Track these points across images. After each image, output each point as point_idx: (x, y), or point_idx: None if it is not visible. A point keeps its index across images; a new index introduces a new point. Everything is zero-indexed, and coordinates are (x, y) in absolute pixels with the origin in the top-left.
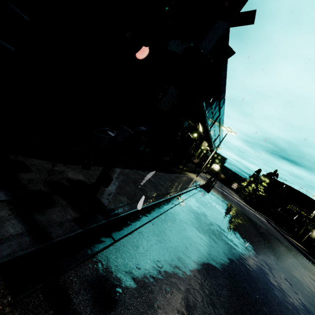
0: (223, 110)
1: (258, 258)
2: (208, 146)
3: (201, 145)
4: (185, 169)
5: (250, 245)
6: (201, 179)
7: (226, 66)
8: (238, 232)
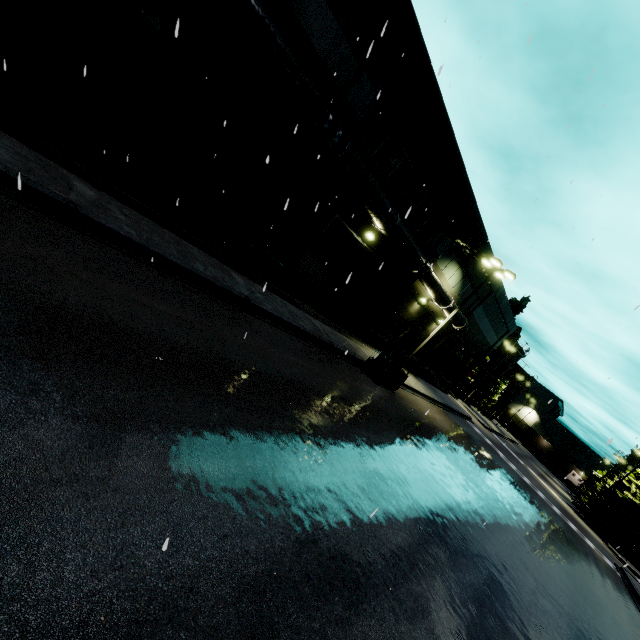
0: (473, 205)
1: (227, 429)
2: (431, 293)
3: (417, 291)
4: (370, 341)
5: (284, 429)
6: (415, 383)
7: (421, 41)
8: (304, 411)
